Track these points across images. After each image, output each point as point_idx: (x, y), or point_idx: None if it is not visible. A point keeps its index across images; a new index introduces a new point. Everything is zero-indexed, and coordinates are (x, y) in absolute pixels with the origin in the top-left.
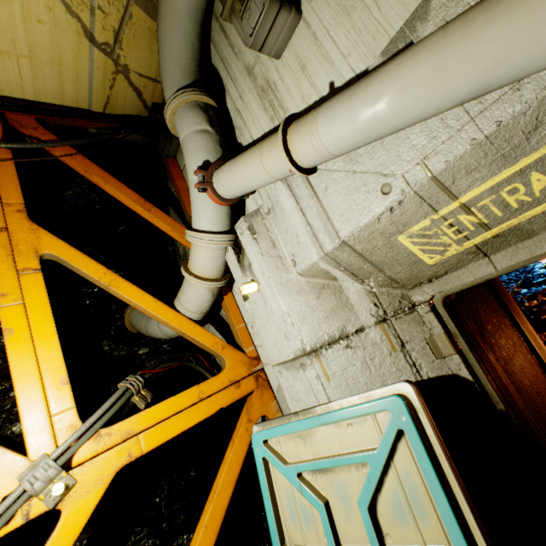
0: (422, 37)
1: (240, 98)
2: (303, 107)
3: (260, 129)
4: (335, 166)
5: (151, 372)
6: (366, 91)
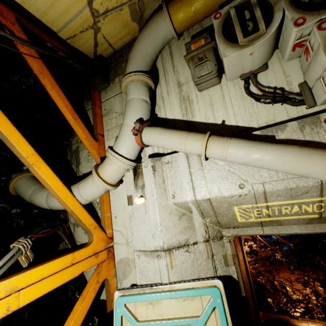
0: (279, 136)
1: (167, 92)
2: (204, 121)
3: (173, 115)
4: (219, 162)
5: (36, 236)
6: (260, 149)
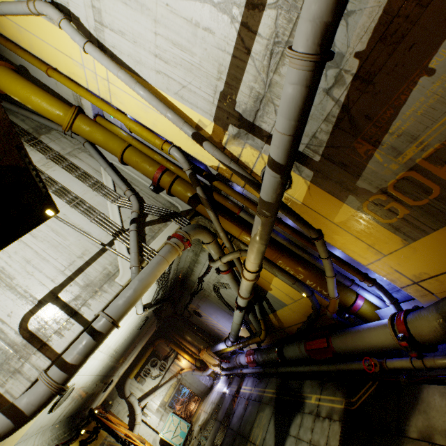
0: (162, 383)
1: (135, 391)
2: (148, 390)
3: (141, 395)
4: (157, 395)
5: None
6: (162, 388)
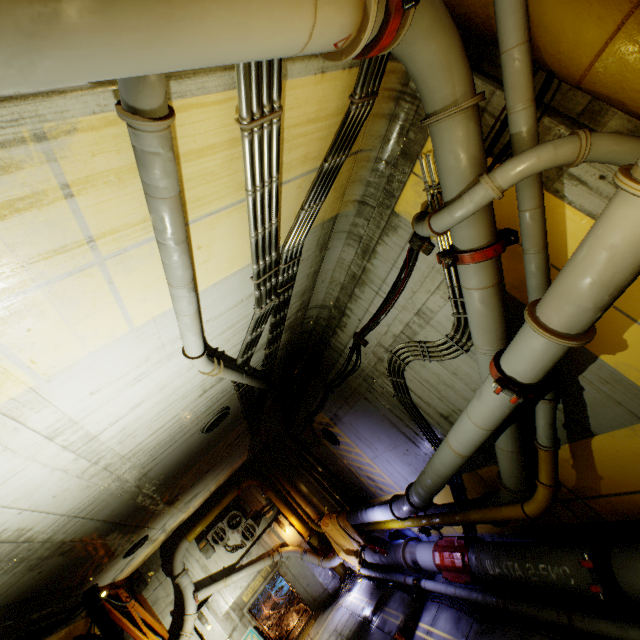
0: (243, 563)
1: (193, 567)
2: (217, 570)
3: (201, 576)
4: (231, 584)
5: None
6: (241, 573)
